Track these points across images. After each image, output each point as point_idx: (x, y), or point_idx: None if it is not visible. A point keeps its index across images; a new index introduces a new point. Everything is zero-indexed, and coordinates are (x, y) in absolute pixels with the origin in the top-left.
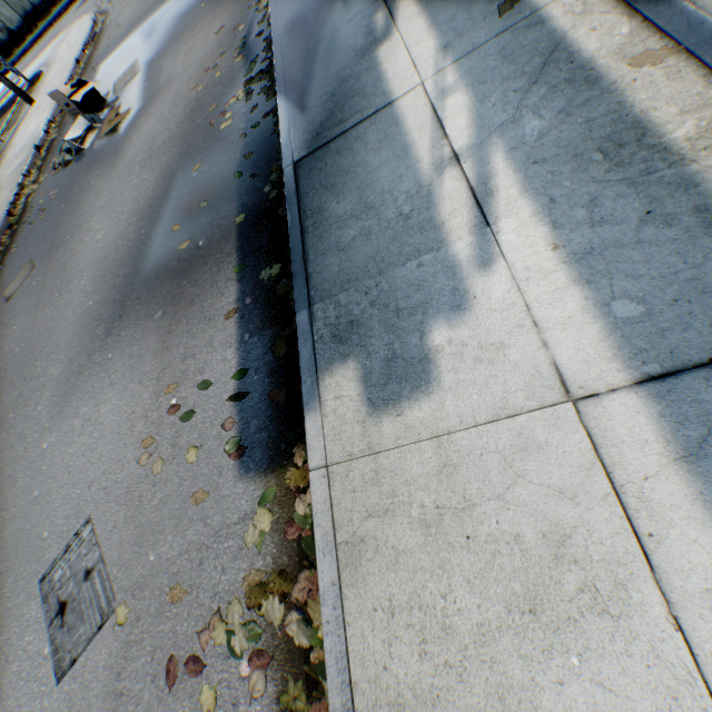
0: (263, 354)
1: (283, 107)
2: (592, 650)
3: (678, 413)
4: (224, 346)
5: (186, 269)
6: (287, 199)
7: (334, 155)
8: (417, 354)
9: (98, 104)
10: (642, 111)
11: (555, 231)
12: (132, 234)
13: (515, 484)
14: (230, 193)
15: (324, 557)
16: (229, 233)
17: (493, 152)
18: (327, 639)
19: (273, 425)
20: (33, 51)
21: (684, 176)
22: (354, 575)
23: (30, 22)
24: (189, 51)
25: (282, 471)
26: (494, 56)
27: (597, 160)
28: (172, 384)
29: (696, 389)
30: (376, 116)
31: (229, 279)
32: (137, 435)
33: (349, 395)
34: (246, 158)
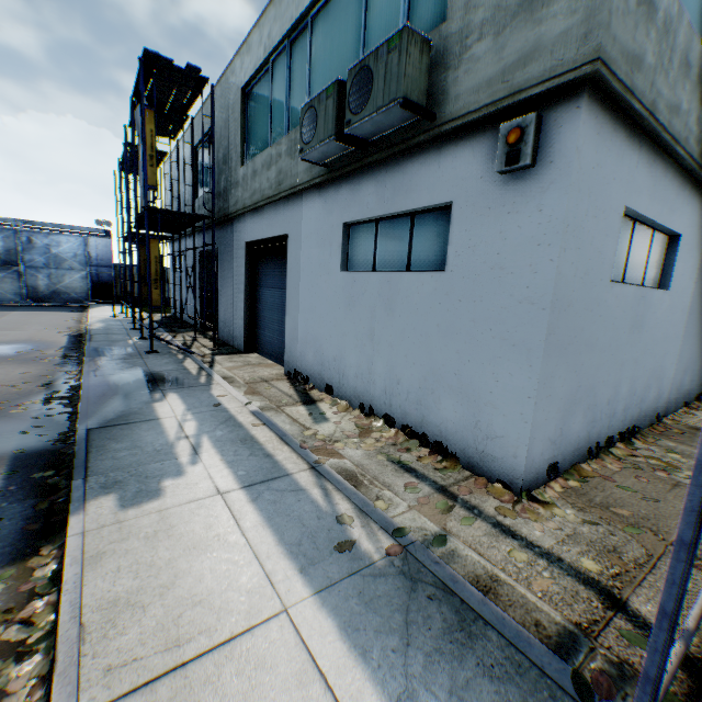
0: (23, 510)
1: (85, 409)
2: (216, 549)
3: (252, 492)
4: None
5: None
6: (79, 440)
7: (119, 429)
8: (156, 488)
9: None
10: (254, 434)
11: (223, 456)
12: None
13: (195, 517)
14: (12, 440)
15: (72, 566)
16: (4, 457)
17: (204, 437)
18: (66, 596)
19: (22, 542)
20: None
21: (262, 447)
22: (95, 566)
23: None
24: None
25: (25, 562)
26: (209, 415)
27: (239, 442)
28: None
29: (258, 487)
30: (149, 421)
31: None
32: None
33: (109, 505)
34: (37, 426)
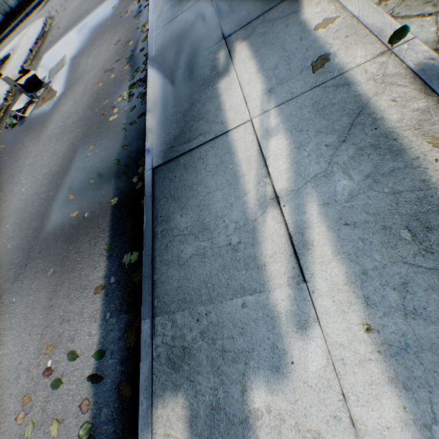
0: (118, 338)
1: (149, 116)
2: None
3: None
4: (91, 319)
5: (74, 236)
6: (145, 201)
7: (182, 169)
8: (238, 411)
9: (37, 84)
10: None
11: (368, 310)
12: (44, 193)
13: None
14: (110, 175)
15: None
16: (106, 211)
17: (308, 202)
18: None
19: (118, 419)
20: (10, 38)
21: None
22: None
23: (9, 19)
24: (97, 54)
25: None
26: (308, 106)
27: (406, 239)
28: (50, 345)
29: None
30: (215, 141)
31: (101, 254)
32: (20, 387)
33: (177, 436)
34: (123, 149)
